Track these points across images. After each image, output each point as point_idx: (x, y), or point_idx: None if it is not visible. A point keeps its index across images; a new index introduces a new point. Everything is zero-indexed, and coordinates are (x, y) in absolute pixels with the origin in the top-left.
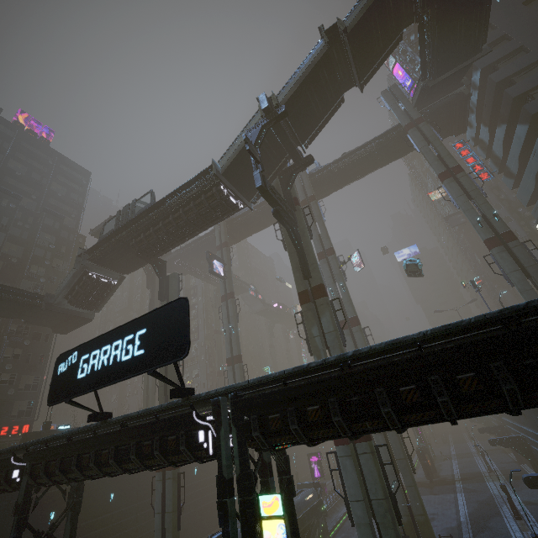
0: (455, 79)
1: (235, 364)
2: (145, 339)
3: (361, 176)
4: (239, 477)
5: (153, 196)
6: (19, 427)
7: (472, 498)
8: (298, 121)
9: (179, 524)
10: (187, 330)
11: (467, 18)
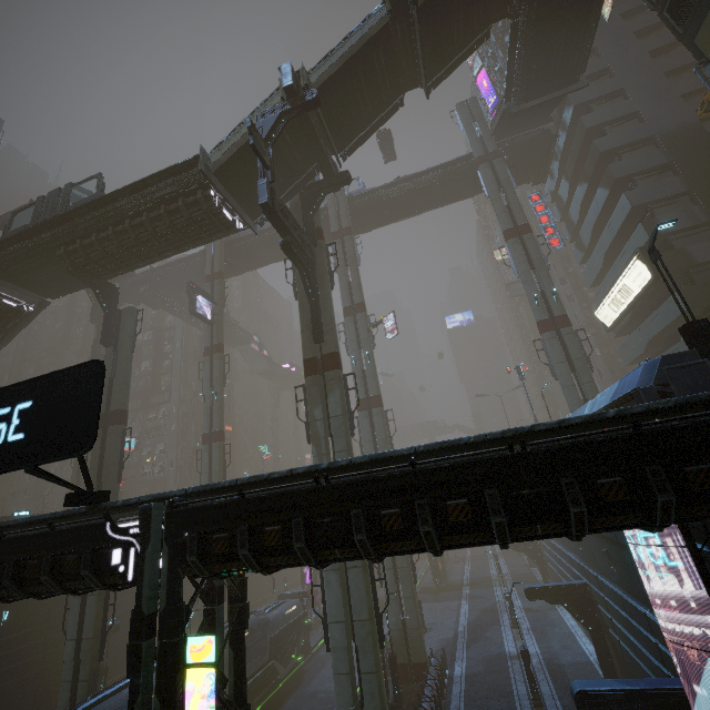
0: (543, 111)
1: (214, 442)
2: (28, 417)
3: (416, 214)
4: (164, 614)
5: (101, 184)
6: None
7: (476, 605)
8: (336, 118)
9: (102, 654)
10: (95, 412)
11: (569, 32)
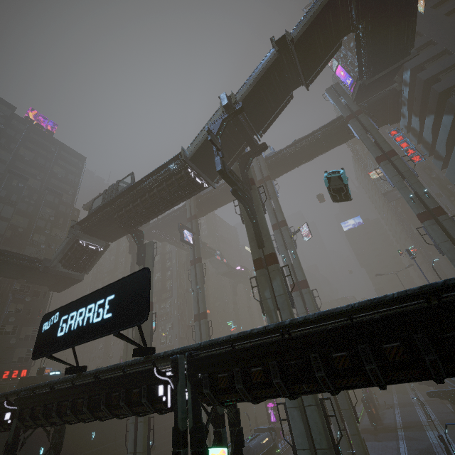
0: (388, 78)
1: (201, 320)
2: (113, 303)
3: (310, 159)
4: (192, 430)
5: (133, 177)
6: (18, 371)
7: (413, 445)
8: (254, 115)
9: None
10: (147, 297)
11: (397, 27)
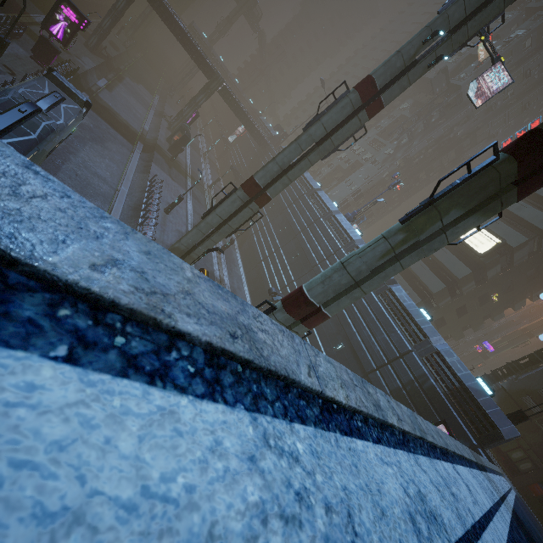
0: None
1: None
2: None
3: None
4: None
5: None
6: None
7: (197, 208)
8: None
9: None
10: None
11: None
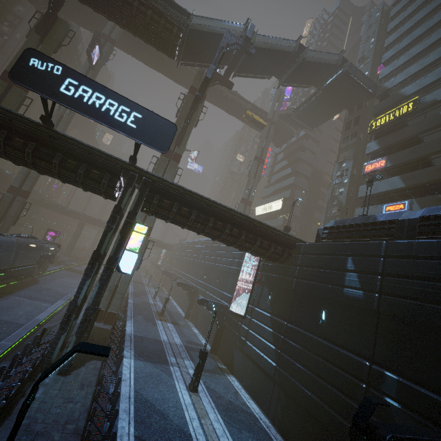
0: (298, 125)
1: None
2: (139, 121)
3: (229, 113)
4: (131, 212)
5: None
6: None
7: (137, 288)
8: (248, 61)
9: None
10: (170, 142)
11: (324, 113)
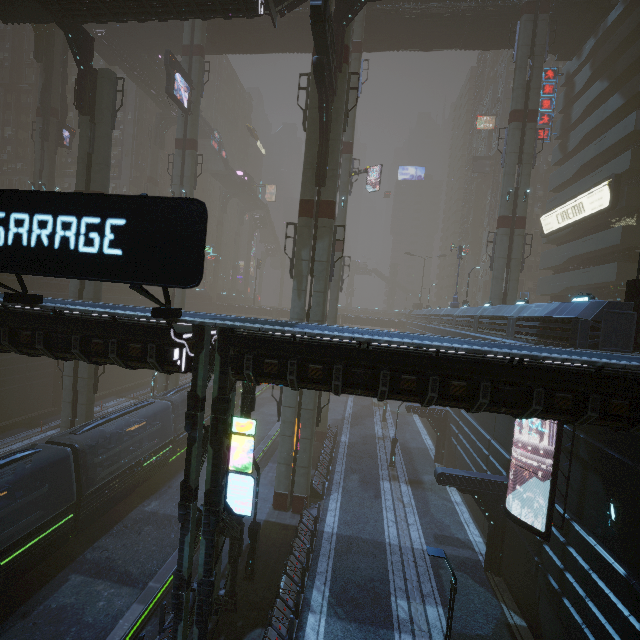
0: None
1: None
2: (123, 235)
3: (431, 48)
4: (216, 400)
5: None
6: None
7: (359, 402)
8: None
9: (95, 390)
10: (200, 254)
11: None
